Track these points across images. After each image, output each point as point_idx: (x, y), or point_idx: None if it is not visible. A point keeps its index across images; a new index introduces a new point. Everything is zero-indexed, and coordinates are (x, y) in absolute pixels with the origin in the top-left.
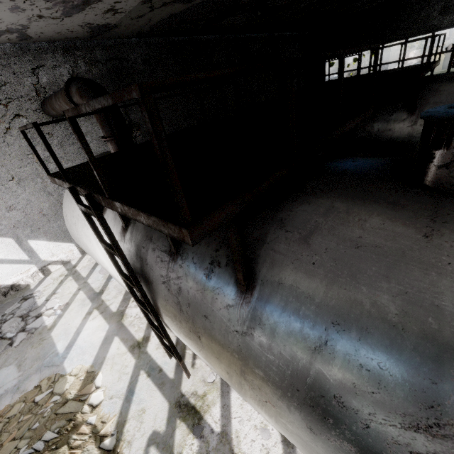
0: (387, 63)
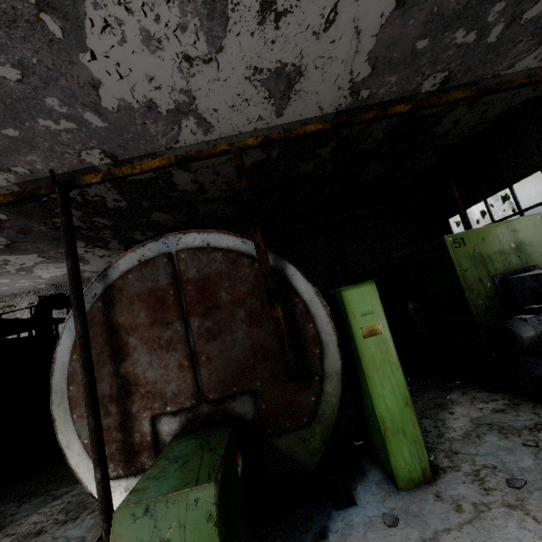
0: (530, 207)
